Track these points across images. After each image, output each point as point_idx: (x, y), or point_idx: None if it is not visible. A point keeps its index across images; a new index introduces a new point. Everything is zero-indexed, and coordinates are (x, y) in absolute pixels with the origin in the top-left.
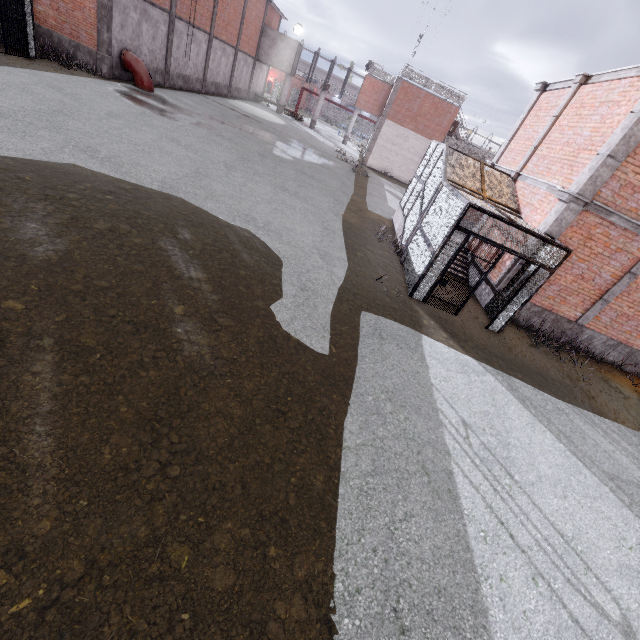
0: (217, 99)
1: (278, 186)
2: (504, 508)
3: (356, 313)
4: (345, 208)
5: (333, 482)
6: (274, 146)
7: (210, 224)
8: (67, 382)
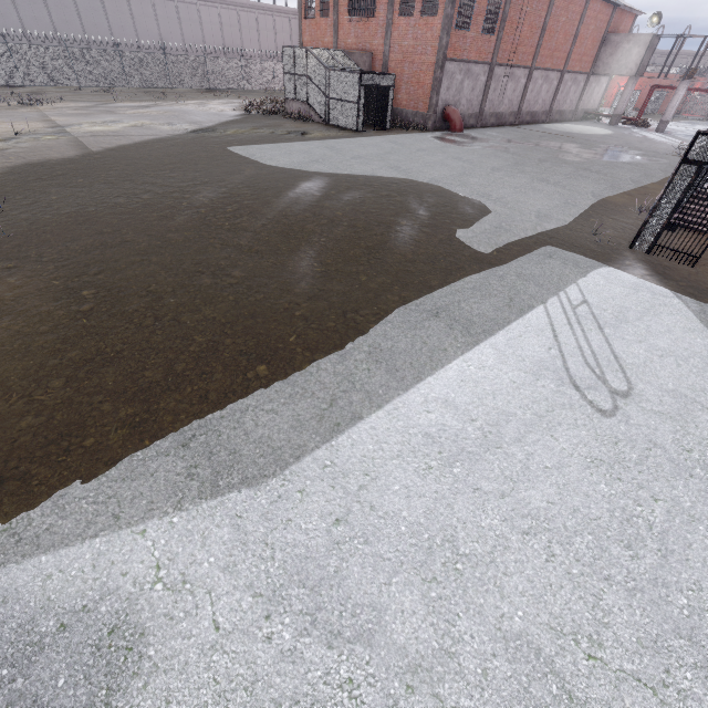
0: (528, 126)
1: (538, 179)
2: (566, 330)
3: (539, 245)
4: (618, 192)
5: (442, 286)
6: (567, 153)
7: (449, 196)
8: (347, 233)
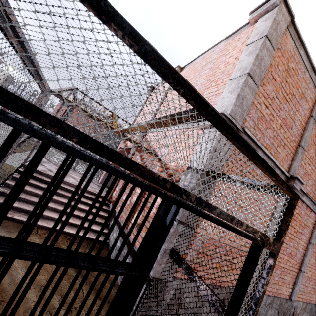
0: None
1: None
2: None
3: None
4: None
5: None
6: None
7: None
8: None
